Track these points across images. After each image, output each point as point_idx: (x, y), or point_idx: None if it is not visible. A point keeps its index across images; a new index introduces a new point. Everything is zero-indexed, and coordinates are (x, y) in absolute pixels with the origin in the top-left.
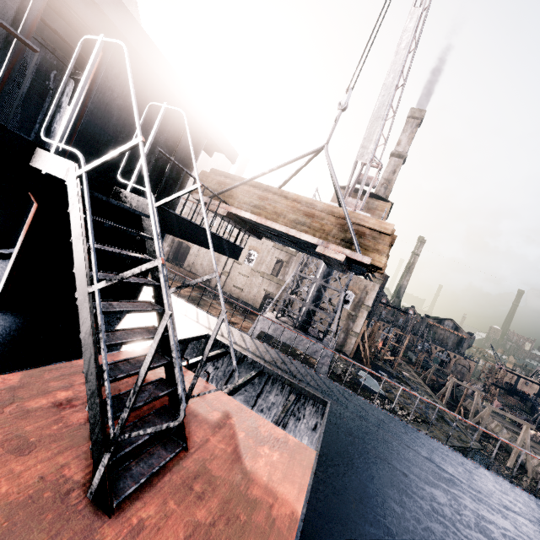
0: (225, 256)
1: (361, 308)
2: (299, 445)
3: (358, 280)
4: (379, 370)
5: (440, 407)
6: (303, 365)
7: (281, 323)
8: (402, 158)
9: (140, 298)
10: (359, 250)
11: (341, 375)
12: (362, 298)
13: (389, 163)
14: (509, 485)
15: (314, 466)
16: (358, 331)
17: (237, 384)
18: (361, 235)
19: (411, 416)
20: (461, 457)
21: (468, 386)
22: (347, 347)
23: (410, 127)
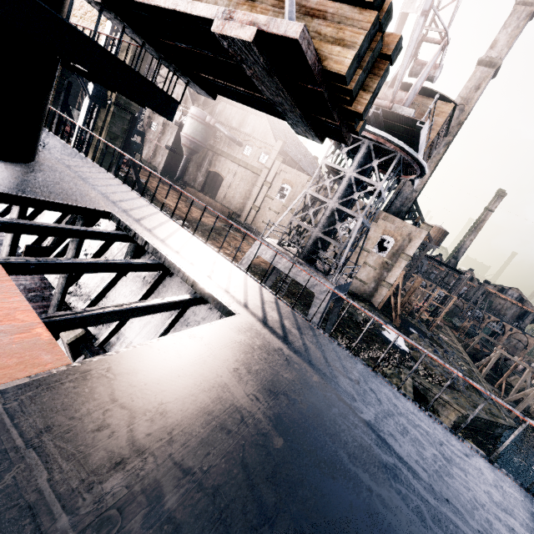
0: (257, 190)
1: (400, 257)
2: (38, 346)
3: (401, 225)
4: (410, 328)
5: (430, 354)
6: (247, 275)
7: (281, 249)
8: (493, 67)
9: (46, 164)
10: (289, 19)
11: (360, 324)
12: (403, 246)
13: (473, 75)
14: (522, 495)
15: (9, 384)
16: (391, 282)
17: (77, 260)
18: (319, 18)
19: (379, 360)
20: (446, 434)
21: (518, 361)
22: (376, 297)
23: (516, 20)
